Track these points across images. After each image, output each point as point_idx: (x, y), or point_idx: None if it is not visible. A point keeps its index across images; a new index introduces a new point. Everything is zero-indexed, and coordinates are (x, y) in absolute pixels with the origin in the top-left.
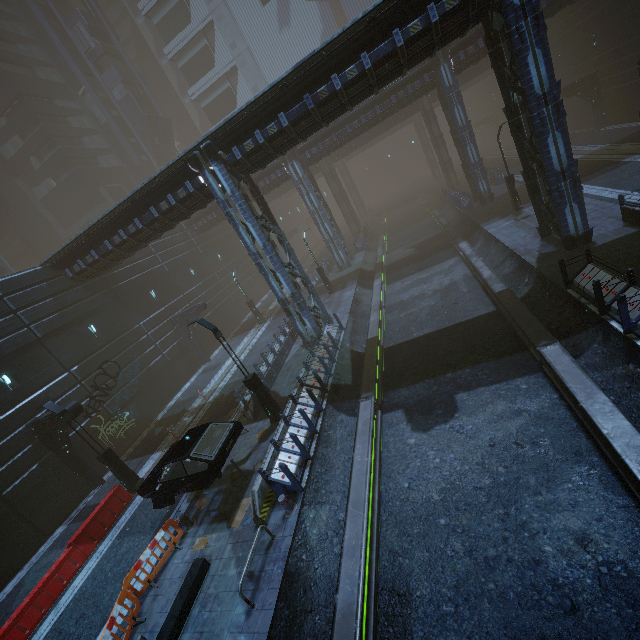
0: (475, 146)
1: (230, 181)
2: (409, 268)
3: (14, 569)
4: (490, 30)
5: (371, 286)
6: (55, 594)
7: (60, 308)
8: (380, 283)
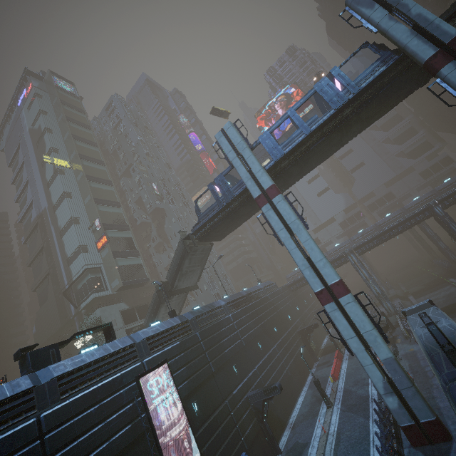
0: (442, 242)
1: (356, 258)
2: (425, 292)
3: (306, 375)
4: (435, 217)
5: (406, 300)
6: (339, 367)
7: (291, 299)
8: (412, 297)
